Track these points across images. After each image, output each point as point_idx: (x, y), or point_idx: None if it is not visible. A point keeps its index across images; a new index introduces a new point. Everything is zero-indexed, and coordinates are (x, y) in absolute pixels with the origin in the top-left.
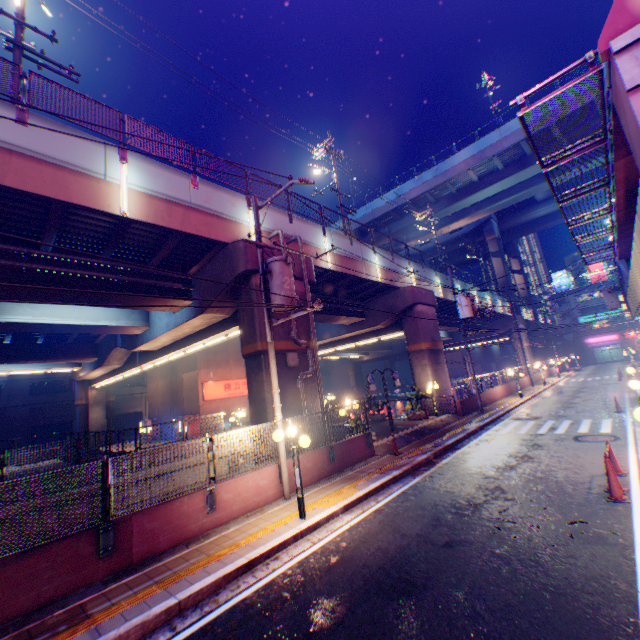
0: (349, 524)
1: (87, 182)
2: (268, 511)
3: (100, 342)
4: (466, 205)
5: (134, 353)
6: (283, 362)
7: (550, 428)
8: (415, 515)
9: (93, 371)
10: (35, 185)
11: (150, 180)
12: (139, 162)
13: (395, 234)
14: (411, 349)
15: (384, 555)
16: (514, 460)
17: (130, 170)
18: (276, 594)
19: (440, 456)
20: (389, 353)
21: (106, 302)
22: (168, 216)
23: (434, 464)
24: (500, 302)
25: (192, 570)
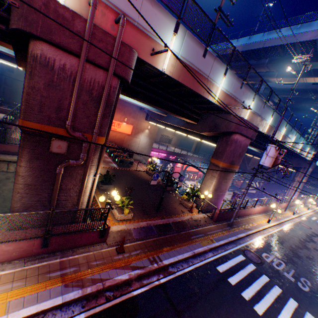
0: None
1: None
2: None
3: None
4: None
5: None
6: (48, 146)
7: (256, 294)
8: None
9: None
10: None
11: None
12: None
13: (270, 67)
14: (212, 161)
15: None
16: None
17: None
18: None
19: (143, 279)
20: None
21: None
22: None
23: (123, 293)
24: (308, 150)
25: None
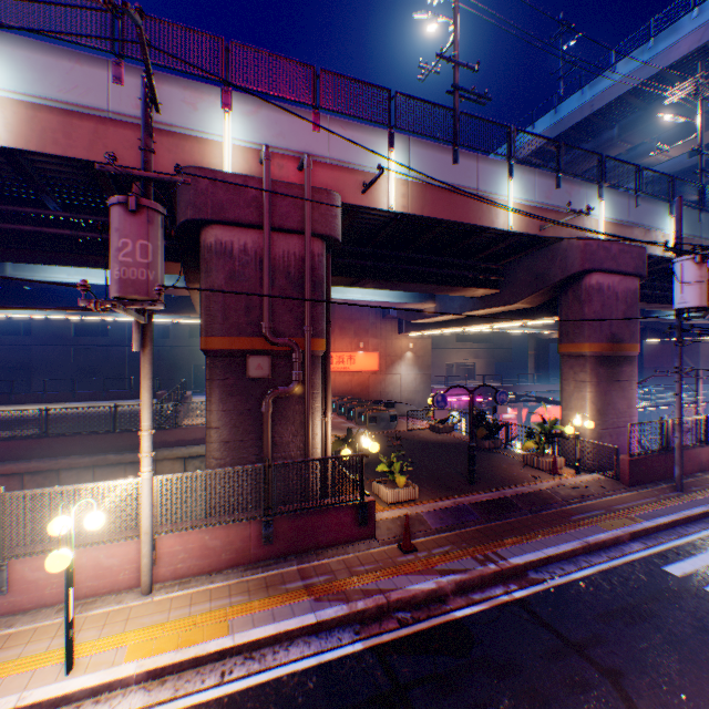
0: None
1: None
2: (91, 611)
3: None
4: None
5: None
6: (243, 370)
7: None
8: None
9: None
10: None
11: (33, 79)
12: (14, 49)
13: (630, 138)
14: (563, 351)
15: None
16: None
17: None
18: None
19: (470, 592)
20: None
21: (91, 264)
22: (65, 137)
23: (433, 613)
24: None
25: None
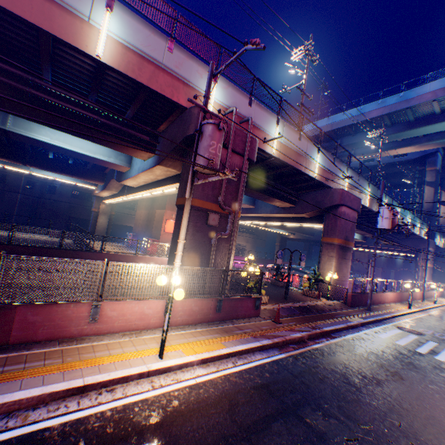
0: (195, 380)
1: (71, 20)
2: (142, 336)
3: (107, 173)
4: (419, 134)
5: (125, 186)
6: (205, 219)
7: (431, 351)
8: (258, 400)
9: (101, 191)
10: (23, 10)
11: (129, 33)
12: (123, 14)
13: (345, 147)
14: (324, 240)
15: (200, 441)
16: (384, 374)
17: (113, 19)
18: (73, 439)
19: (314, 339)
20: (310, 238)
21: (92, 138)
22: (138, 70)
23: (305, 345)
24: (419, 225)
25: (36, 373)
